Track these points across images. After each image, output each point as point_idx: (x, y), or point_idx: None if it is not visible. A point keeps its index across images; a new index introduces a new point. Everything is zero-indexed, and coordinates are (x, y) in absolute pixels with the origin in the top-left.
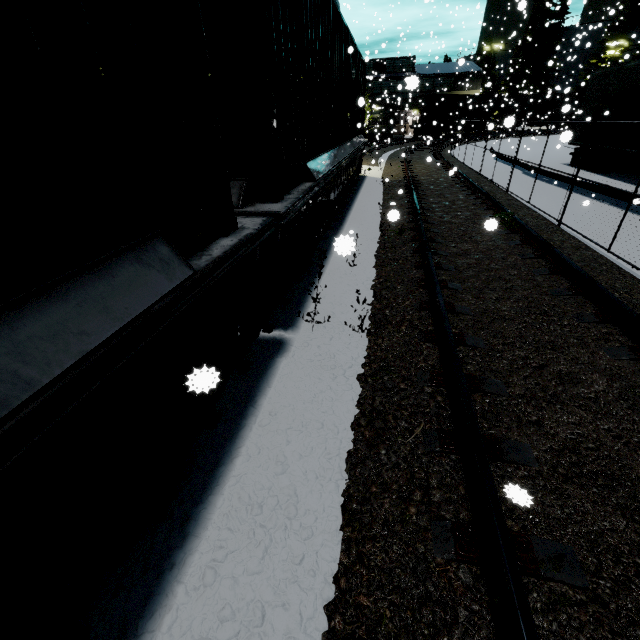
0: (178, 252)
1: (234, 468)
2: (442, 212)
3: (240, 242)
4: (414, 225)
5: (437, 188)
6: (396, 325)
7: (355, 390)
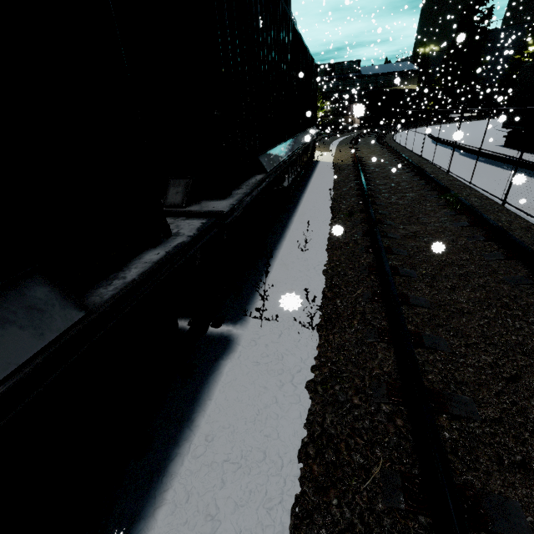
0: (64, 289)
1: (155, 524)
2: (389, 193)
3: (166, 256)
4: (363, 207)
5: (383, 170)
6: (347, 318)
7: (303, 403)
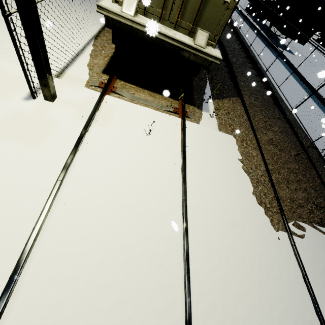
0: None
1: None
2: None
3: None
4: None
5: None
6: None
7: None
